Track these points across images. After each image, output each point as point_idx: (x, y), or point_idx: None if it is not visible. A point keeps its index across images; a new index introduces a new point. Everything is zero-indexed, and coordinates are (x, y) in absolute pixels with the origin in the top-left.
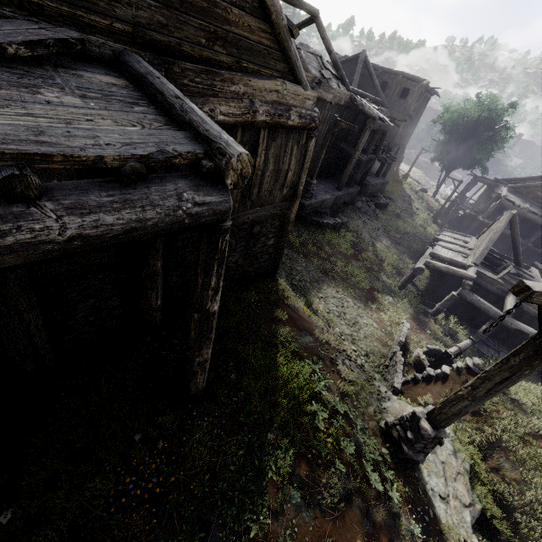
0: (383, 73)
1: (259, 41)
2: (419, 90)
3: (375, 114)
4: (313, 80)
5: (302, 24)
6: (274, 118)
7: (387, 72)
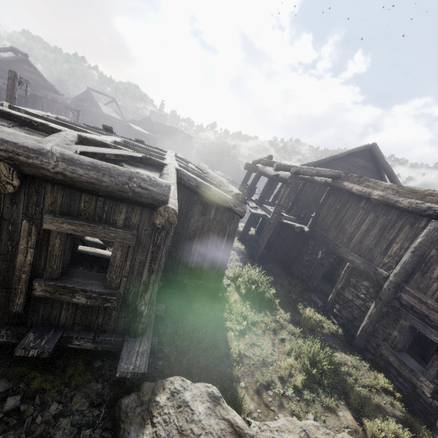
0: (164, 126)
1: (47, 86)
2: (177, 132)
3: (135, 128)
4: (103, 113)
5: (111, 101)
6: (53, 99)
7: (166, 126)
